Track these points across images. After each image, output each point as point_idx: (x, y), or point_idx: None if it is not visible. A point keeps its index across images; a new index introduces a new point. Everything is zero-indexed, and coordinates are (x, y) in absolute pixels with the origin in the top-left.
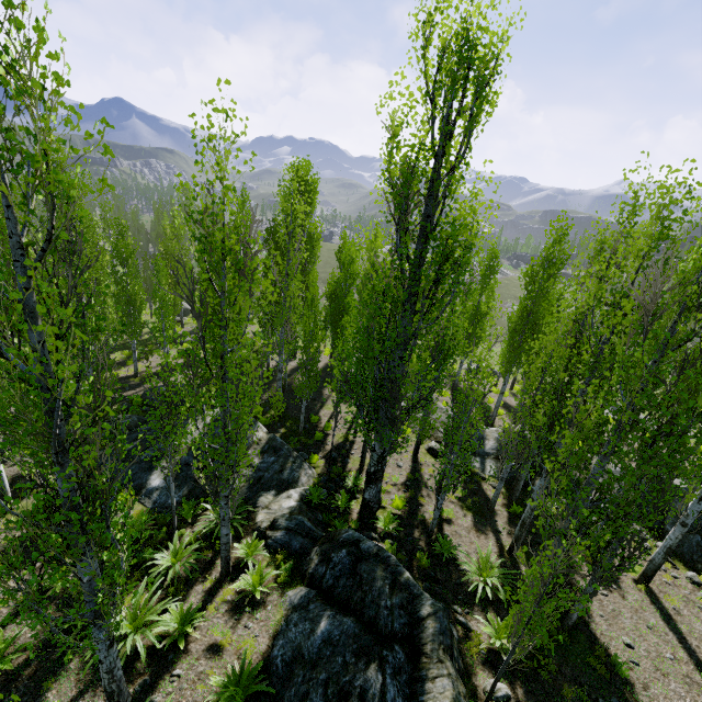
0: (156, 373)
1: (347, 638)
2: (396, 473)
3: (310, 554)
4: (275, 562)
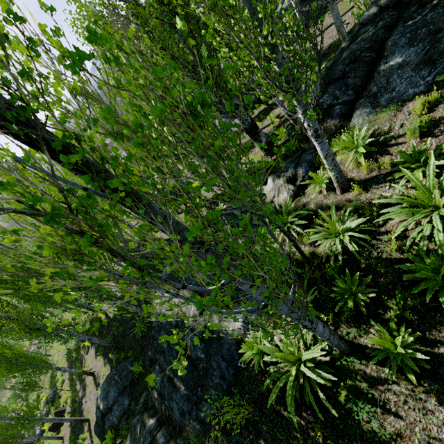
0: None
1: (408, 26)
2: None
3: None
4: None
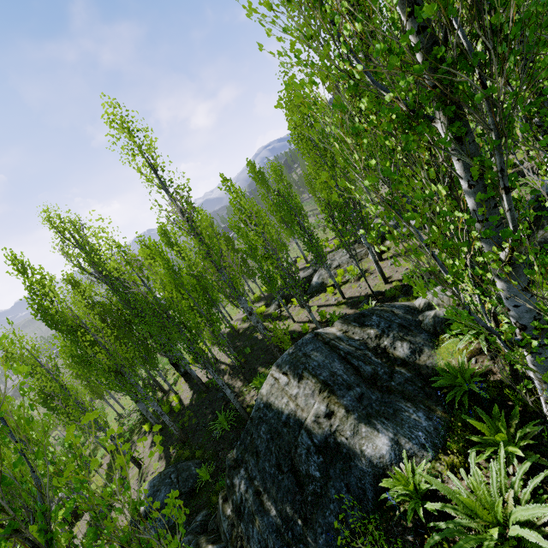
0: None
1: None
2: (403, 262)
3: None
4: None
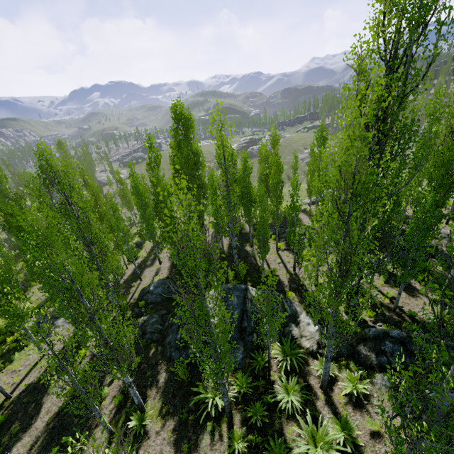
0: (128, 279)
1: None
2: None
3: (361, 353)
4: (342, 366)
